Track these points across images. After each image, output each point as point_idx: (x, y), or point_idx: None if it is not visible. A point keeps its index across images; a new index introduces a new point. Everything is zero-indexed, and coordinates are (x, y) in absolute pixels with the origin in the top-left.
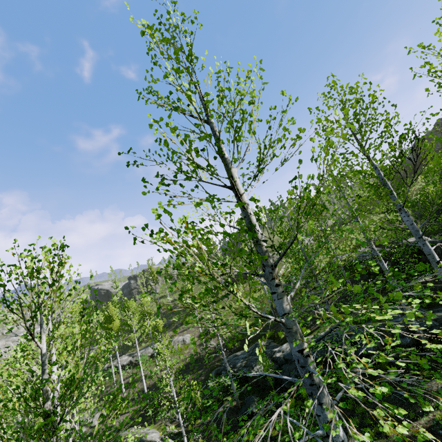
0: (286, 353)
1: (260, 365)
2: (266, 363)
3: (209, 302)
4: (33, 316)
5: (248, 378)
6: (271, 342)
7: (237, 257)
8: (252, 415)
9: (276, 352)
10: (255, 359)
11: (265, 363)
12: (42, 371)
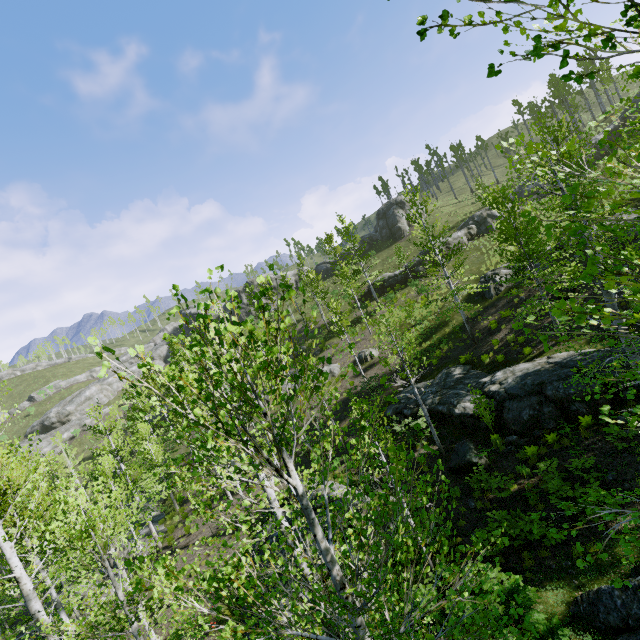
0: (510, 387)
1: (466, 402)
2: (481, 401)
3: (355, 320)
4: (277, 443)
5: (447, 417)
6: (469, 369)
7: (384, 250)
8: (471, 465)
9: (488, 384)
10: (455, 394)
11: (482, 402)
12: (309, 522)
